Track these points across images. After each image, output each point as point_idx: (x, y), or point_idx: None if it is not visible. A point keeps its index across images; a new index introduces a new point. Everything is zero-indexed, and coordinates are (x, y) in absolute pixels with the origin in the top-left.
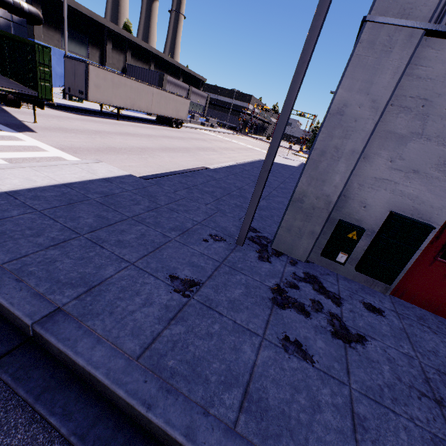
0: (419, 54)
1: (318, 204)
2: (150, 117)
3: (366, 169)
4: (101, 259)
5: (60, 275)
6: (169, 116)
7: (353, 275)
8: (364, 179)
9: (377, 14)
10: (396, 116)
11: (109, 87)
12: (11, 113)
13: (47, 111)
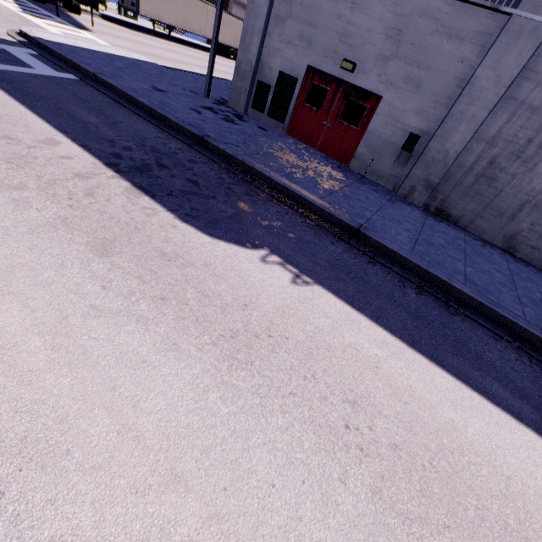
0: None
1: (247, 69)
2: (209, 46)
3: (270, 43)
4: (122, 74)
5: (104, 70)
6: (226, 43)
7: (269, 122)
8: (269, 50)
9: None
10: (280, 5)
11: (160, 0)
12: (74, 18)
13: (103, 22)
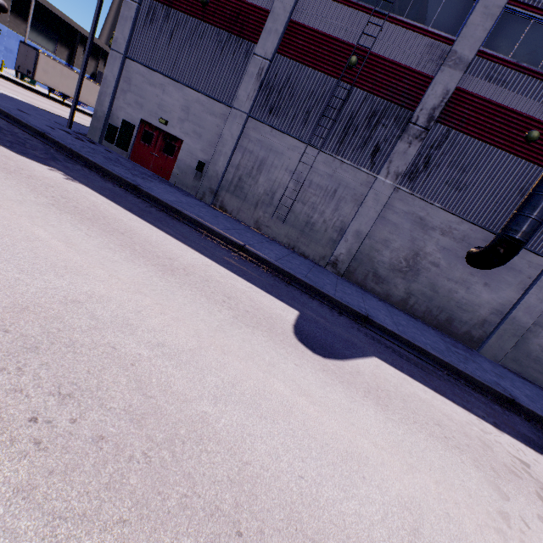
0: (127, 64)
1: (102, 115)
2: None
3: (118, 103)
4: None
5: None
6: None
7: (117, 151)
8: (117, 107)
9: (113, 48)
10: (124, 84)
11: (58, 75)
12: None
13: None
